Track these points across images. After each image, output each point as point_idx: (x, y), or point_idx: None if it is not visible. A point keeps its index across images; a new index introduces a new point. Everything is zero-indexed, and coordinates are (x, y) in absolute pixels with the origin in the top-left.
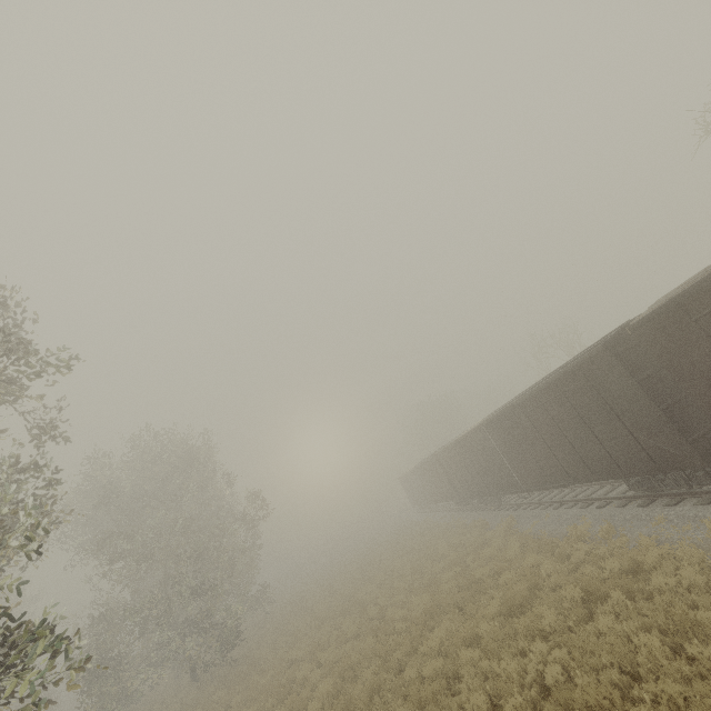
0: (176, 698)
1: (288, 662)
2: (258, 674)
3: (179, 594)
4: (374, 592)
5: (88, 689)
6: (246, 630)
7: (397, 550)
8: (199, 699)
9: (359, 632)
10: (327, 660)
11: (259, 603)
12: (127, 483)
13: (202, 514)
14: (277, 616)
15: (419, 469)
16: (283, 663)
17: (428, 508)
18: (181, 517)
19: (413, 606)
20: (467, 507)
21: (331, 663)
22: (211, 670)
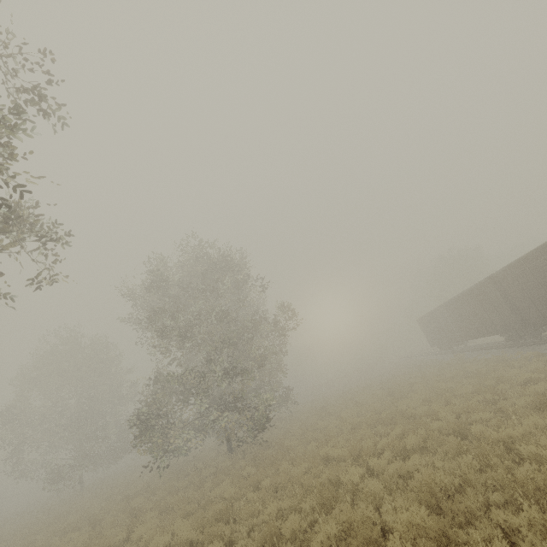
0: (214, 462)
1: (322, 458)
2: (288, 462)
3: (214, 372)
4: (422, 408)
5: (140, 435)
6: (273, 423)
7: (427, 377)
8: (231, 469)
9: (426, 446)
10: (382, 470)
11: (285, 403)
12: (176, 278)
13: (238, 316)
14: (300, 416)
15: (454, 302)
16: (317, 458)
17: (451, 349)
18: (218, 305)
19: (528, 428)
20: (525, 342)
21: (395, 477)
22: (244, 447)
